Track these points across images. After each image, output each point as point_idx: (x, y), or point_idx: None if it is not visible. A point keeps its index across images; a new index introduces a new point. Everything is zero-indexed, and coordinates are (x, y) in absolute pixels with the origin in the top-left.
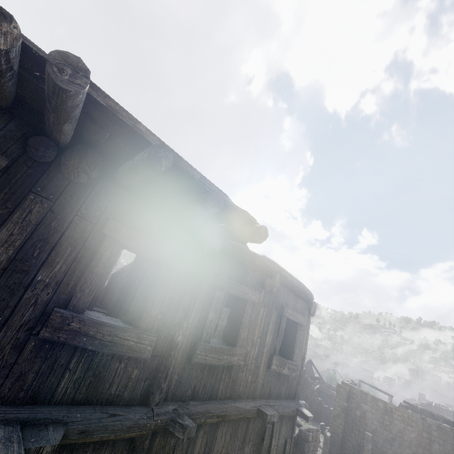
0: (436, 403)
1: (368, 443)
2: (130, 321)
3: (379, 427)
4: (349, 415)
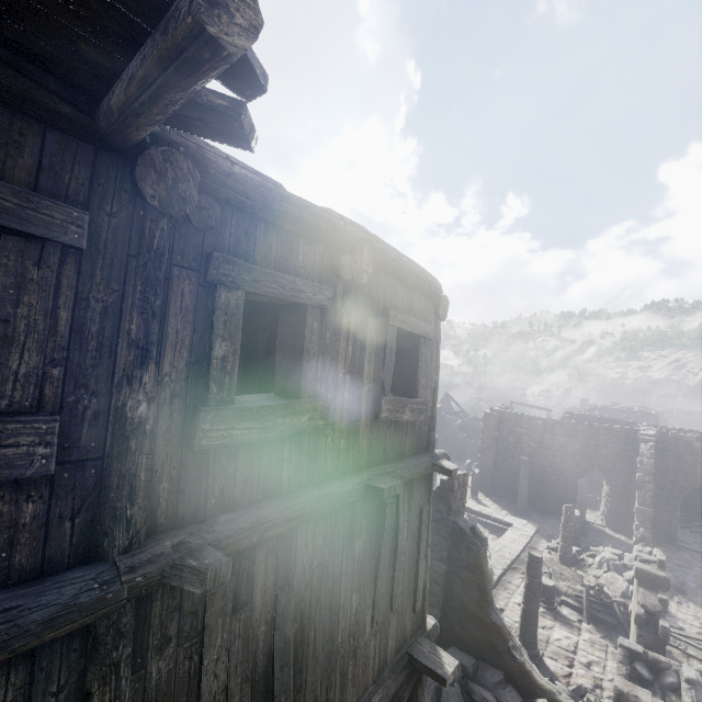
0: (602, 405)
1: (525, 468)
2: None
3: (538, 448)
4: (501, 444)
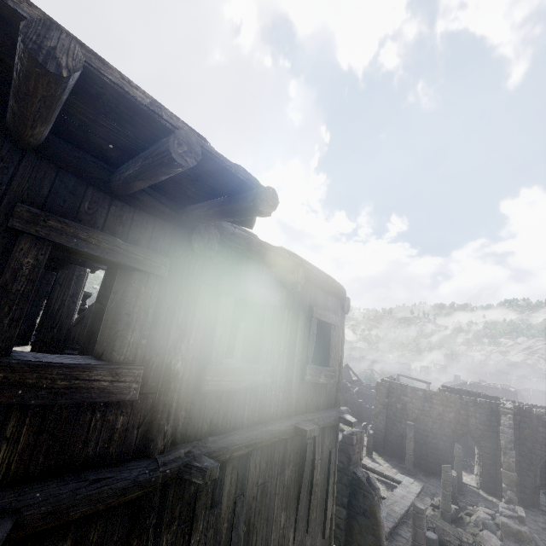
0: (471, 381)
1: (410, 432)
2: (100, 355)
3: (420, 414)
4: (390, 410)
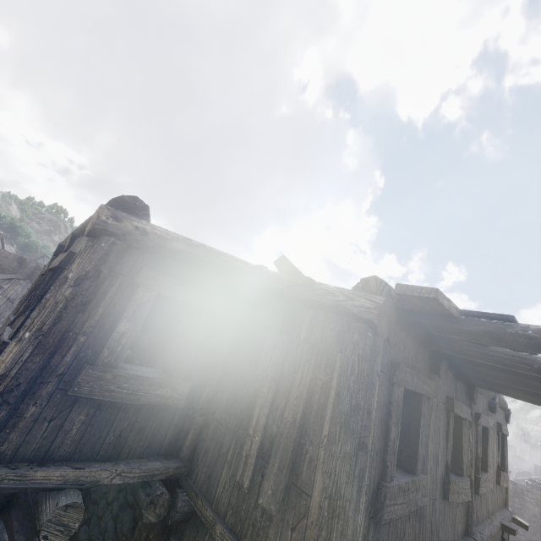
0: None
1: None
2: None
3: None
4: None
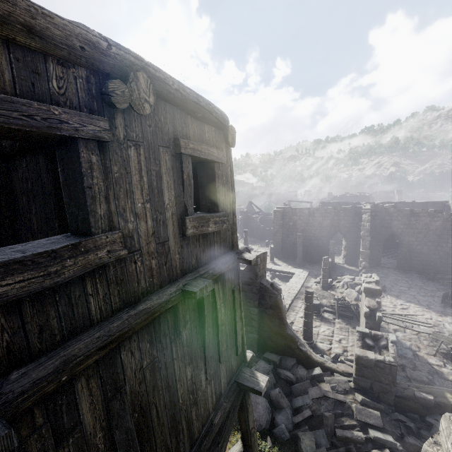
0: (340, 195)
1: (300, 240)
2: None
3: (306, 226)
4: (285, 228)
